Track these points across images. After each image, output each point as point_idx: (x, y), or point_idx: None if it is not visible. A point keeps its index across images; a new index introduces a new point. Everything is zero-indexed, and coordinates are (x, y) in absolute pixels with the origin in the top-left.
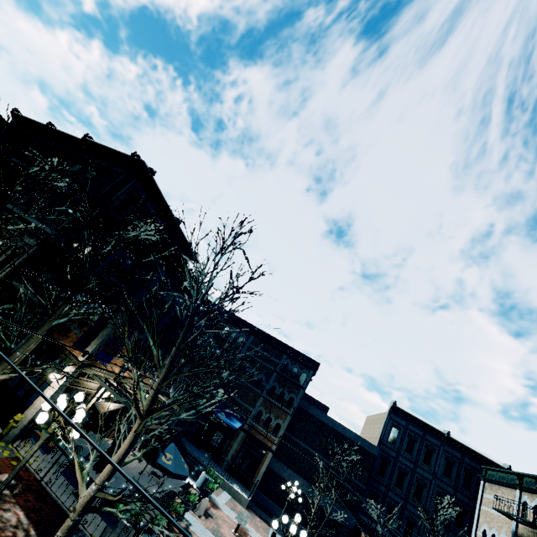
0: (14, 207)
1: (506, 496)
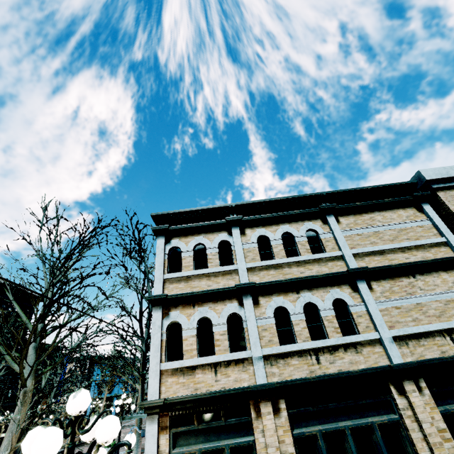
0: None
1: (69, 366)
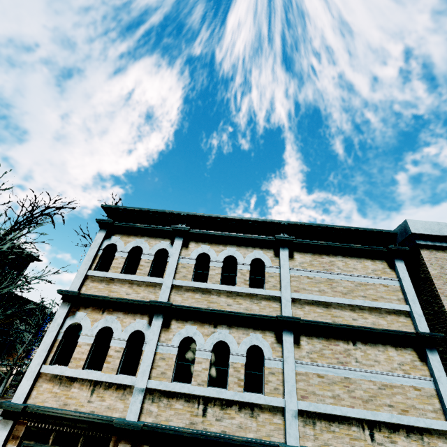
0: None
1: None
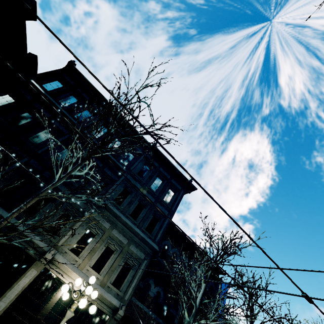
0: (115, 208)
1: None
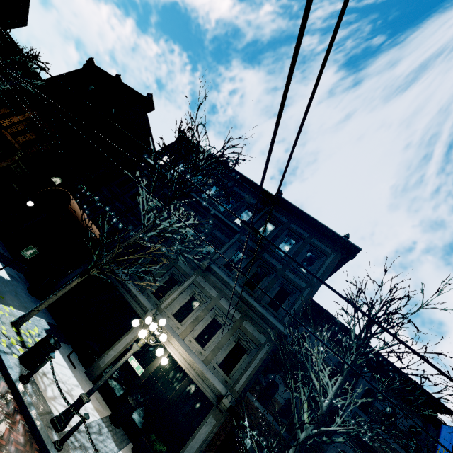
0: (223, 273)
1: None
